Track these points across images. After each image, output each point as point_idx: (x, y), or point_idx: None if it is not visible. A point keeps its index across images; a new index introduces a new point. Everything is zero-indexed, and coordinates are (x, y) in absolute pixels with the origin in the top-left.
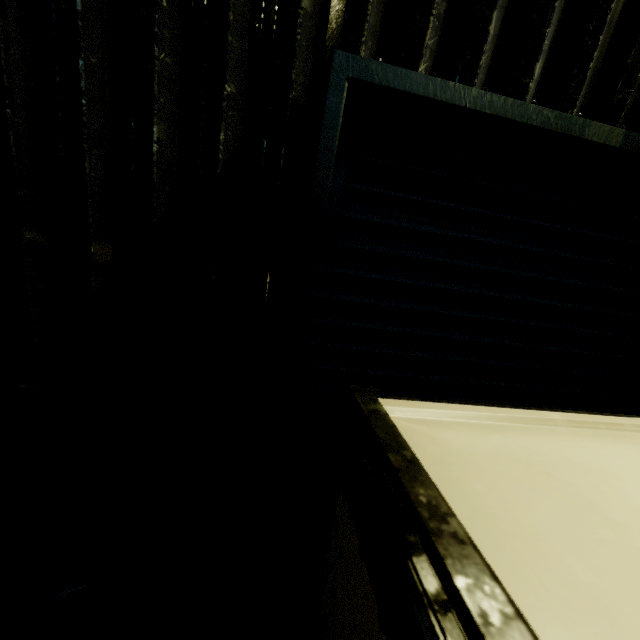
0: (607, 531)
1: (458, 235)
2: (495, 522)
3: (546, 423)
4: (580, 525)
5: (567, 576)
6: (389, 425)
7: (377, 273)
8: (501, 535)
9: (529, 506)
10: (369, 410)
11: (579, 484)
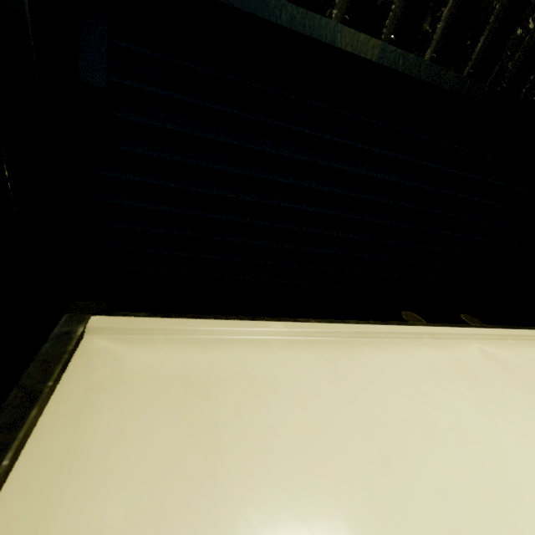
0: (199, 457)
1: (248, 146)
2: (75, 461)
3: (264, 334)
4: (175, 453)
5: (89, 522)
6: (62, 351)
7: (167, 181)
8: (64, 478)
9: (141, 435)
10: (59, 333)
11: (228, 402)
